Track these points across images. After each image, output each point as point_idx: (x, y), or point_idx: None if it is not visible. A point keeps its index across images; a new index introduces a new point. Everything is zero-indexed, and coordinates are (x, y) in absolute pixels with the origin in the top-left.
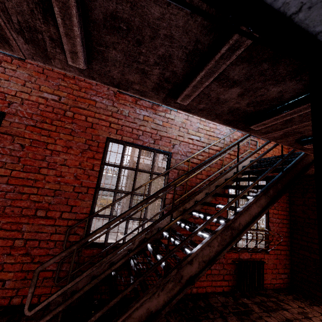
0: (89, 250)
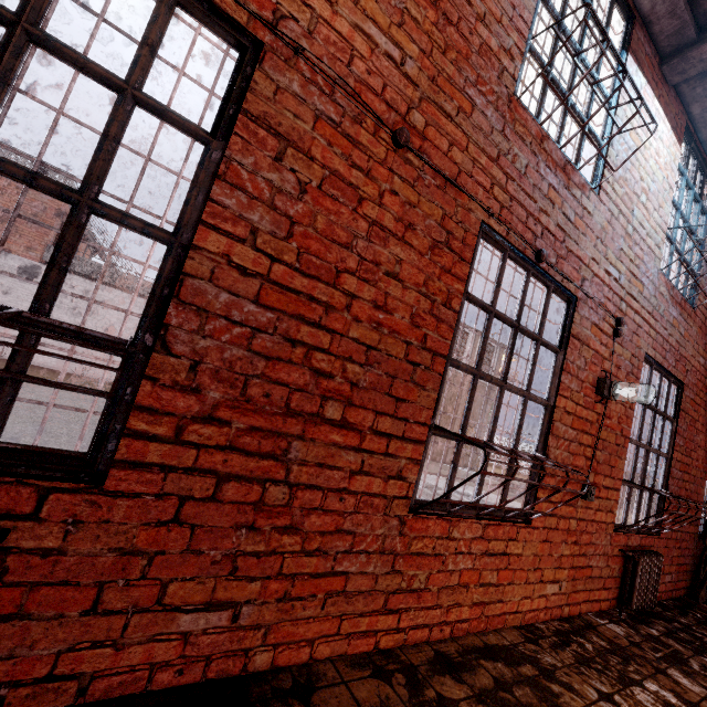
0: (699, 543)
